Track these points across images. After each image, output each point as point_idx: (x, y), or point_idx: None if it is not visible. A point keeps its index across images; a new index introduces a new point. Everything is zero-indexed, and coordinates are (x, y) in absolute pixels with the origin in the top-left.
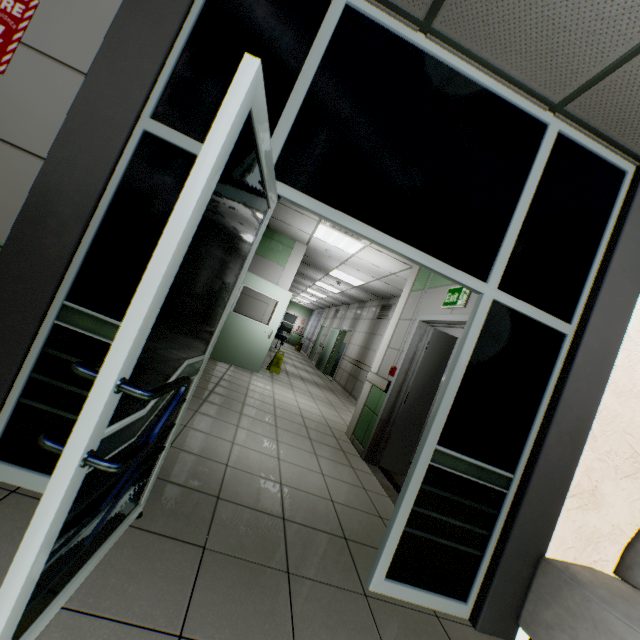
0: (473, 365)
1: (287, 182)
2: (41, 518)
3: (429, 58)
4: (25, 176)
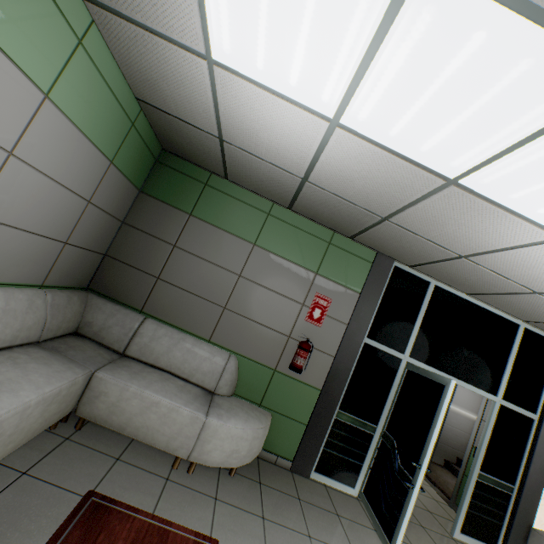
0: (492, 433)
1: (414, 357)
2: (411, 504)
3: (467, 301)
4: (327, 363)
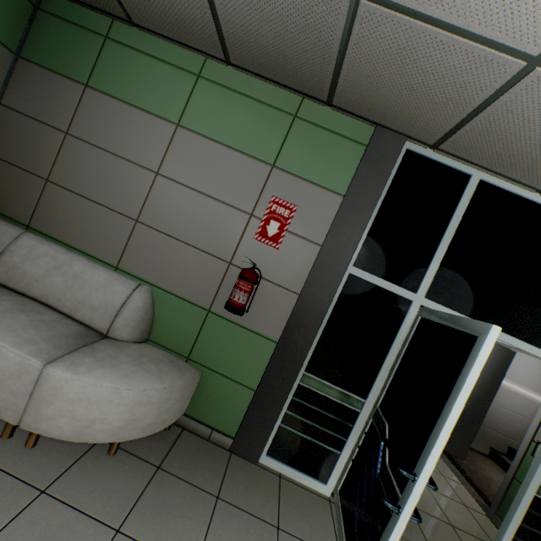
0: None
1: (434, 299)
2: None
3: None
4: (287, 303)
